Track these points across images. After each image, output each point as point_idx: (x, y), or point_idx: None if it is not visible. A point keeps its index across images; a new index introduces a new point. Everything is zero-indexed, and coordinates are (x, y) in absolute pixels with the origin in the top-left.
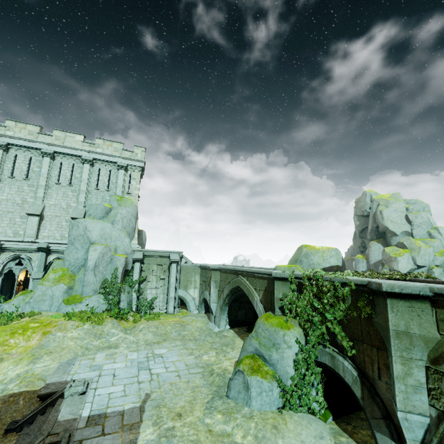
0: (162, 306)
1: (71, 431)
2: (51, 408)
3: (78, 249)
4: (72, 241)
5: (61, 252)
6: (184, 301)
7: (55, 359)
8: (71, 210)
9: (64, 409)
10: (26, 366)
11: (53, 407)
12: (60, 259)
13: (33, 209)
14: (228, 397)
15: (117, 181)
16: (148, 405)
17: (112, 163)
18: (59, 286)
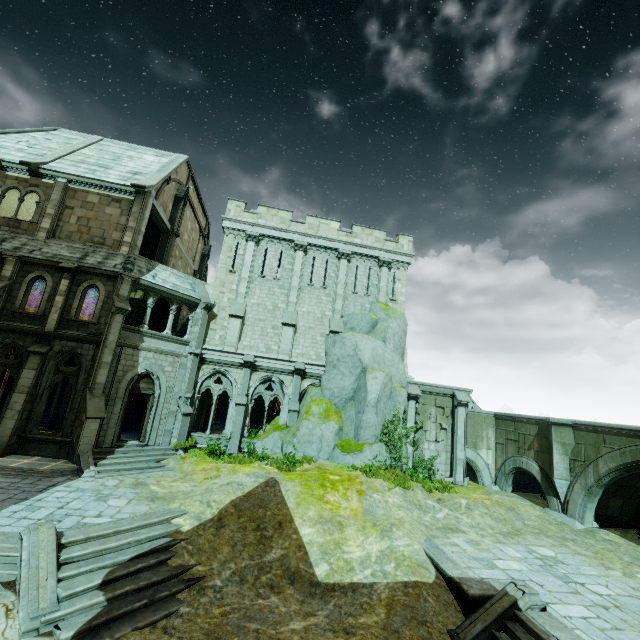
0: (445, 472)
1: None
2: (512, 623)
3: (345, 374)
4: (334, 363)
5: (316, 377)
6: (473, 467)
7: (409, 536)
8: (326, 321)
9: (556, 633)
10: (381, 540)
11: (513, 623)
12: (317, 387)
13: (288, 318)
14: None
15: (379, 282)
16: None
17: (372, 258)
18: (329, 424)
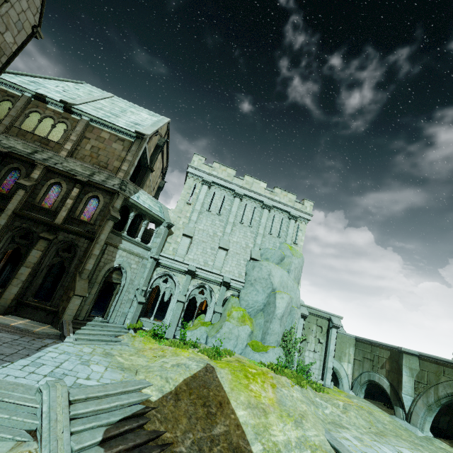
0: (317, 375)
1: None
2: None
3: (259, 292)
4: (252, 282)
5: (237, 290)
6: (337, 375)
7: (315, 427)
8: (248, 250)
9: None
10: (296, 428)
11: None
12: (236, 297)
13: (223, 243)
14: None
15: (288, 230)
16: None
17: (285, 212)
18: (245, 327)
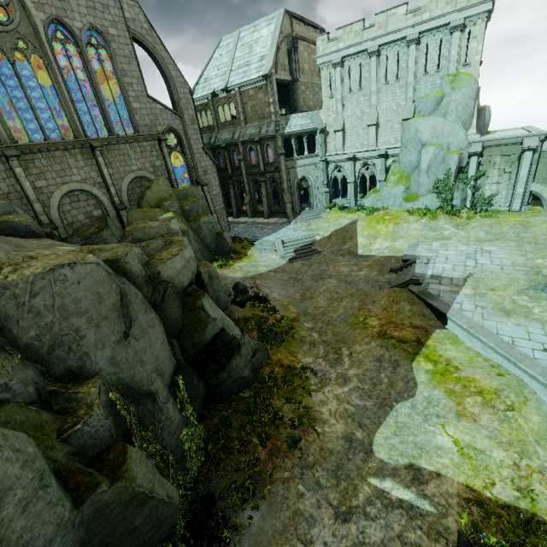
0: (504, 204)
1: (423, 278)
2: (409, 266)
3: (411, 152)
4: (405, 145)
5: (396, 156)
6: (539, 197)
7: (406, 241)
8: (400, 110)
9: (417, 269)
10: (390, 243)
11: (411, 266)
12: (396, 162)
13: (370, 120)
14: (542, 291)
15: (450, 53)
16: (469, 279)
17: (443, 27)
18: (398, 187)
